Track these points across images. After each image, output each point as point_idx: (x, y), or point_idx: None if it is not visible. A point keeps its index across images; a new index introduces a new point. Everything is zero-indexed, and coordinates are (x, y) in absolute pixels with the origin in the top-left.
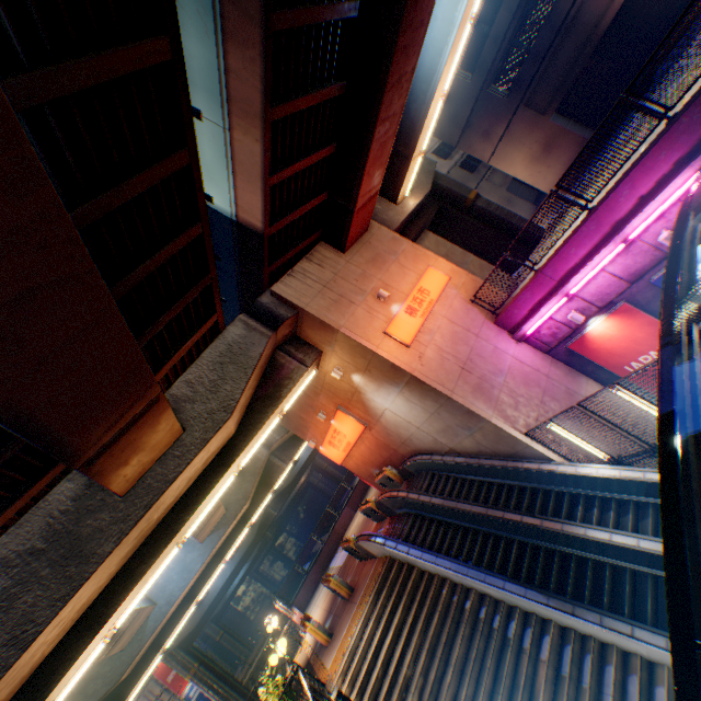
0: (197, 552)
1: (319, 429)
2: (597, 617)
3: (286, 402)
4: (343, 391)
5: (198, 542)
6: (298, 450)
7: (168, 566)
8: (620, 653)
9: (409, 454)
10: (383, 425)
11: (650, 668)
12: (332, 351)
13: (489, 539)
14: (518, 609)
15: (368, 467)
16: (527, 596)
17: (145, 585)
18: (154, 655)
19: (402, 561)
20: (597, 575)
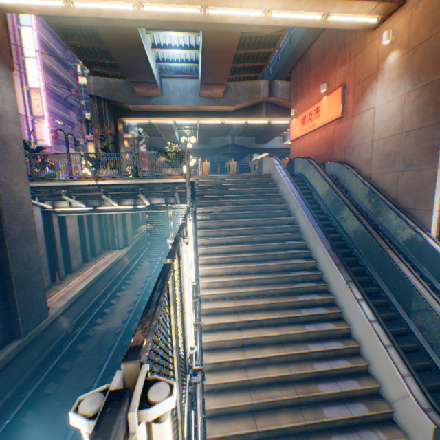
0: (194, 98)
1: (307, 104)
2: (348, 279)
3: (337, 11)
4: (364, 70)
5: (198, 94)
6: (278, 118)
7: (179, 87)
8: (331, 302)
9: (337, 161)
10: (351, 124)
11: (338, 319)
12: (413, 6)
13: (326, 221)
14: (304, 243)
15: (301, 155)
16: (321, 239)
17: (170, 6)
18: (145, 117)
19: (273, 182)
20: (363, 284)
